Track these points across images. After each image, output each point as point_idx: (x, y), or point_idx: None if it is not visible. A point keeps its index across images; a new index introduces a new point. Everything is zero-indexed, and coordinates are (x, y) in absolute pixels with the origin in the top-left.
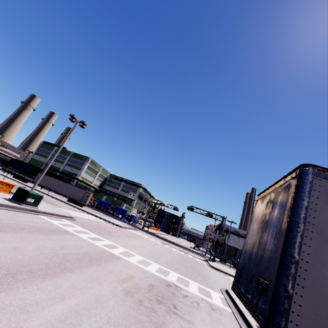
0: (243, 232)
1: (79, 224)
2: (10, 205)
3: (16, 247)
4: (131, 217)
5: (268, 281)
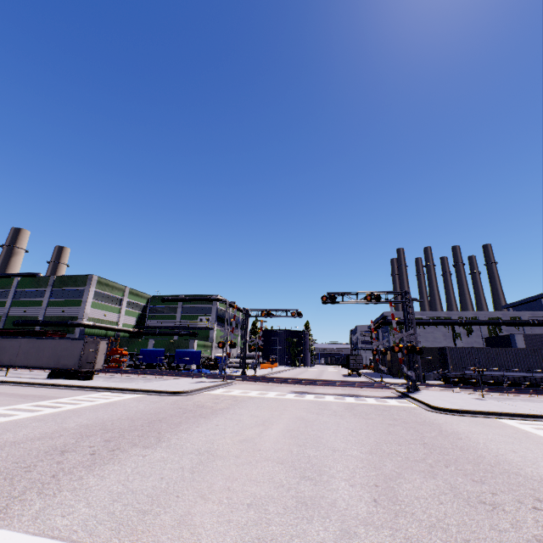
0: (430, 316)
1: None
2: None
3: None
4: (215, 360)
5: None
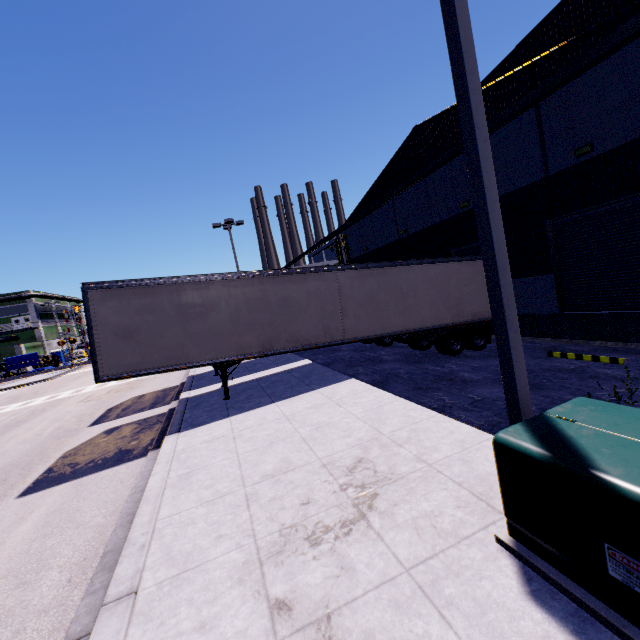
0: None
1: None
2: None
3: None
4: (55, 357)
5: None
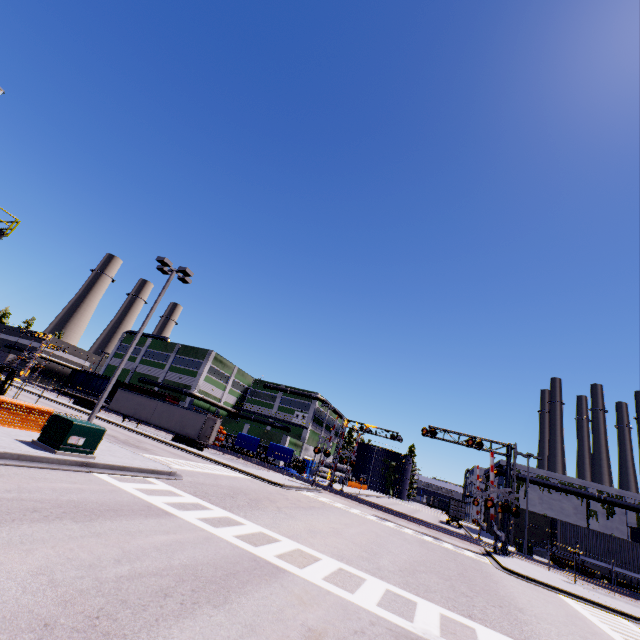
0: (559, 479)
1: (187, 487)
2: (27, 454)
3: None
4: (303, 463)
5: None
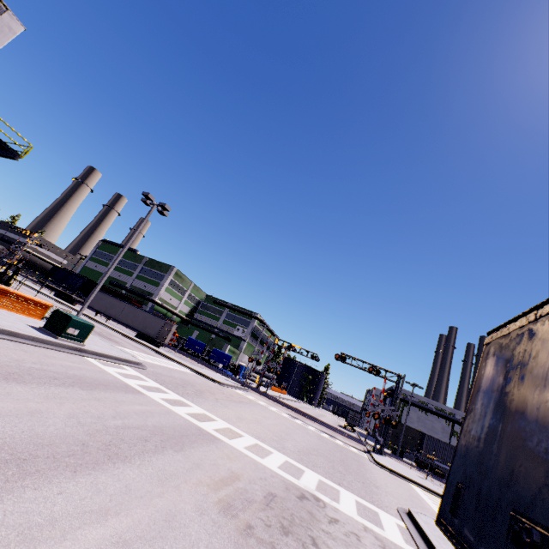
0: (435, 405)
1: (150, 375)
2: (39, 338)
3: (36, 411)
4: (238, 367)
5: (547, 529)
